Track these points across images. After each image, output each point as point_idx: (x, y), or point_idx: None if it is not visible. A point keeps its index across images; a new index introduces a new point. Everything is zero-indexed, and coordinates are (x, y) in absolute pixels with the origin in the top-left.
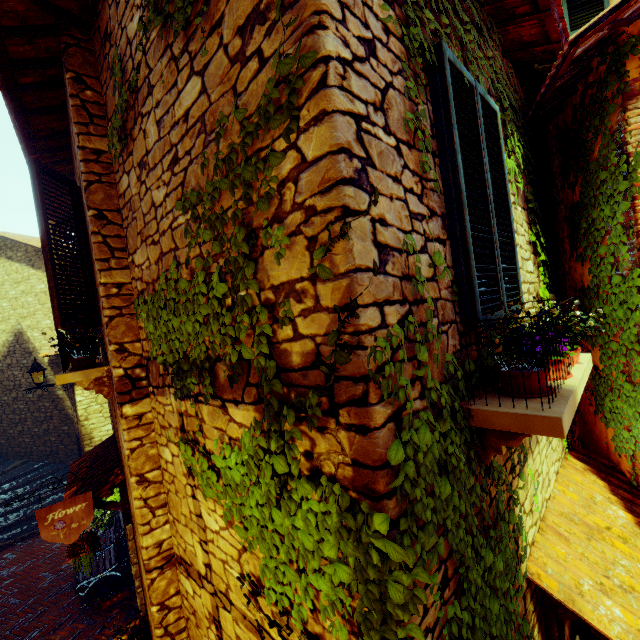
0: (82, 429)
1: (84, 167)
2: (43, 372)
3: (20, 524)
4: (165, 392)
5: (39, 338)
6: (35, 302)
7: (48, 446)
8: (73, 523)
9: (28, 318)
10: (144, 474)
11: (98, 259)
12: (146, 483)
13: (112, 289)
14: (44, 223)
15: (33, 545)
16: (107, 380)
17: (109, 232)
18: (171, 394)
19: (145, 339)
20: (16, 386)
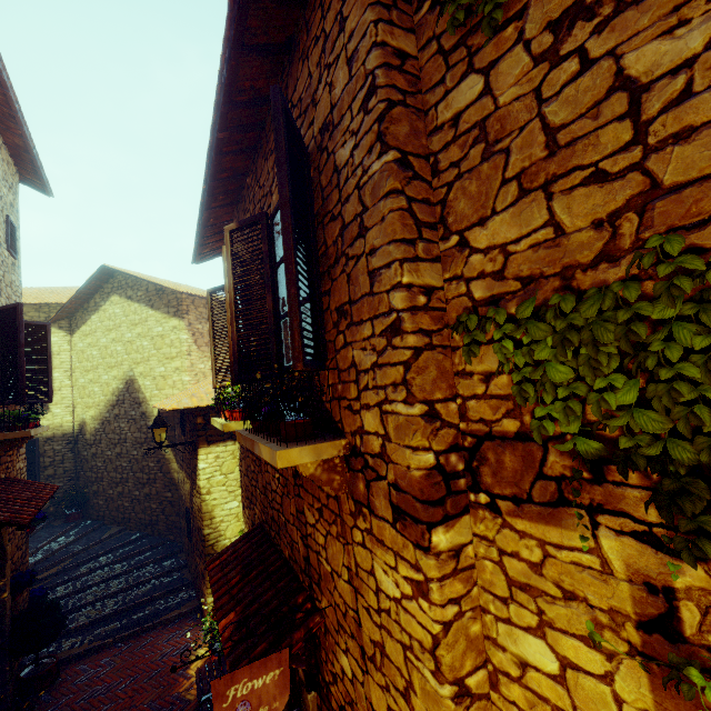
0: (203, 505)
1: (383, 77)
2: (166, 429)
3: (118, 615)
4: (563, 517)
5: (150, 387)
6: (150, 346)
7: (148, 514)
8: (261, 705)
9: (141, 364)
10: (463, 678)
11: (398, 240)
12: (466, 699)
13: (418, 297)
14: (287, 188)
15: (134, 651)
16: (339, 462)
17: (414, 193)
18: (603, 529)
19: (480, 396)
20: (121, 440)
